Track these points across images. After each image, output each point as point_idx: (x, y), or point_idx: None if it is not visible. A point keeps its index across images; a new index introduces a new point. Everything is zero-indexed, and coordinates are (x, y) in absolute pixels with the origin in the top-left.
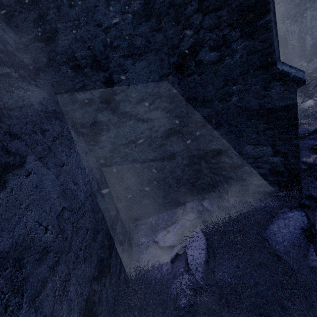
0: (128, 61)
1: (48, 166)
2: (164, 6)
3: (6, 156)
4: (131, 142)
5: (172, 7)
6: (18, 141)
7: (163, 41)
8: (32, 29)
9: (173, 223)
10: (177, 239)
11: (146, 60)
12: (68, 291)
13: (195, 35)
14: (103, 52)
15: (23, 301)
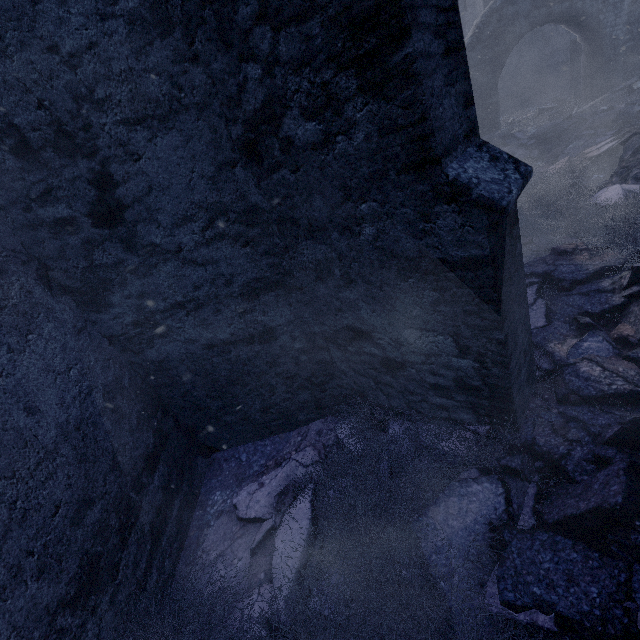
0: (137, 132)
1: None
2: (190, 0)
3: None
4: (177, 307)
5: (208, 4)
6: None
7: (208, 86)
8: None
9: (277, 465)
10: (271, 505)
11: (180, 129)
12: None
13: (268, 78)
14: (77, 114)
15: None
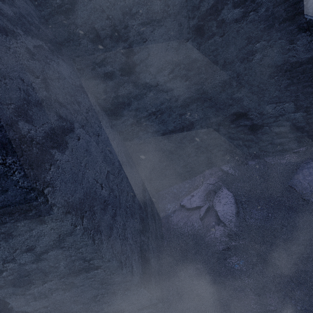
0: (147, 28)
1: (89, 134)
2: None
3: (60, 121)
4: (152, 114)
5: None
6: (65, 109)
7: (182, 3)
8: (51, 2)
9: (194, 189)
10: (202, 201)
11: (165, 26)
12: (127, 237)
13: None
14: (122, 21)
15: (102, 238)
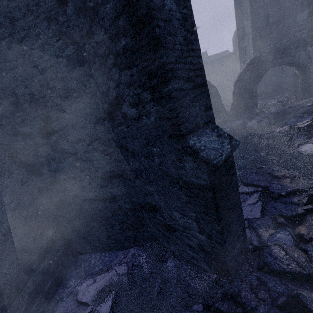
0: (64, 101)
1: None
2: (91, 54)
3: None
4: (71, 179)
5: (97, 57)
6: None
7: (96, 87)
8: None
9: (107, 270)
10: (95, 296)
11: (83, 102)
12: None
13: (117, 88)
14: (41, 91)
15: None
